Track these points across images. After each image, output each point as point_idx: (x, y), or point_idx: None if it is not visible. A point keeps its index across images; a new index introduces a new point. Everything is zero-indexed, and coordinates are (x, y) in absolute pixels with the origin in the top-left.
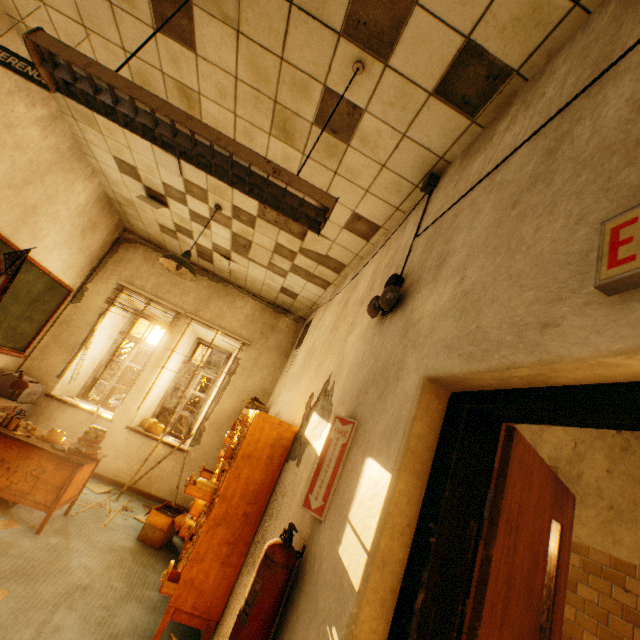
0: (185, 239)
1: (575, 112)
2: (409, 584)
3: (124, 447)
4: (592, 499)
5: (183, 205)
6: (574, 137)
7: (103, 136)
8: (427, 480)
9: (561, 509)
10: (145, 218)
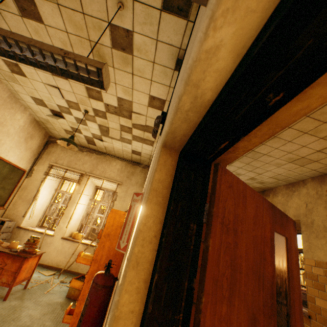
0: (78, 135)
1: None
2: (153, 274)
3: (61, 249)
4: (322, 234)
5: (70, 115)
6: None
7: (22, 86)
8: (167, 206)
9: (282, 227)
10: (57, 128)
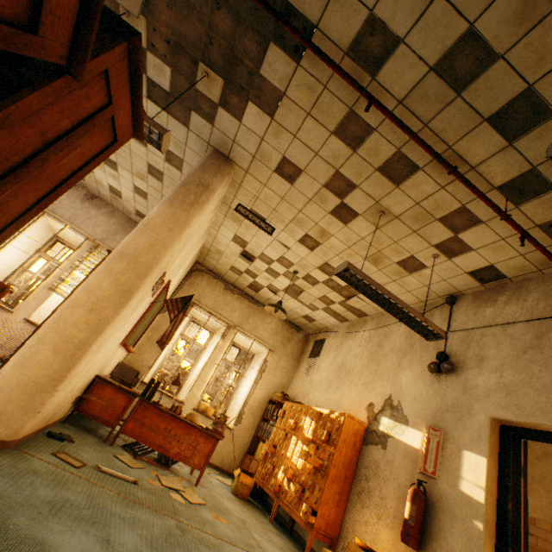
0: (247, 277)
1: (547, 325)
2: (501, 501)
3: None
4: None
5: (266, 264)
6: (549, 338)
7: (239, 226)
8: (497, 461)
9: None
10: (223, 261)
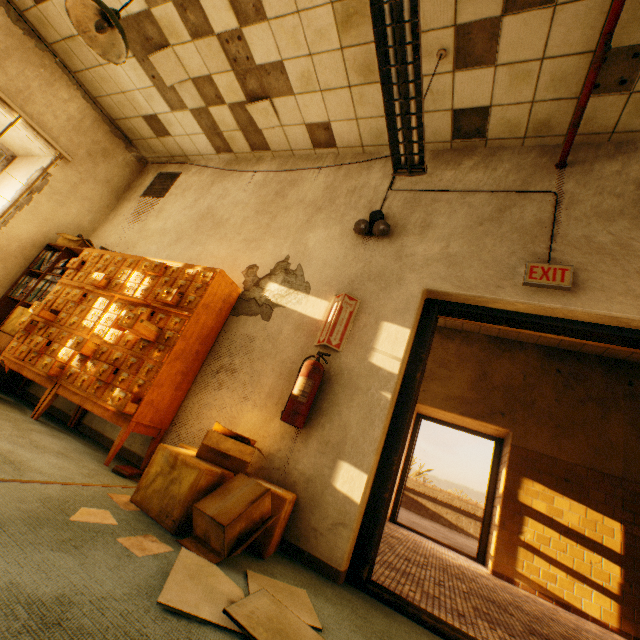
0: None
1: (513, 199)
2: (410, 372)
3: None
4: None
5: None
6: (512, 213)
7: None
8: (415, 334)
9: None
10: None
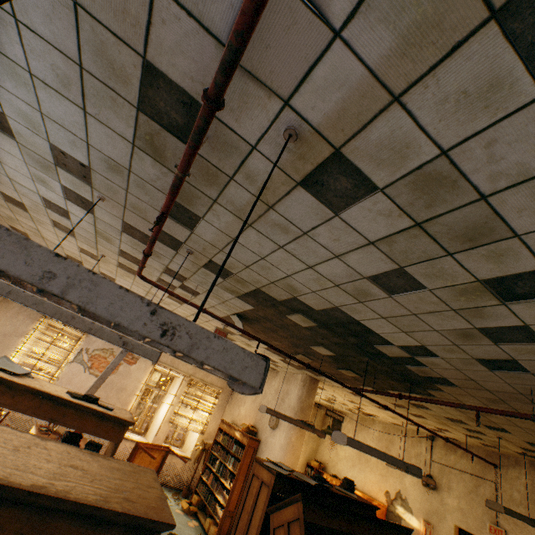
0: None
1: (479, 481)
2: None
3: None
4: None
5: None
6: (480, 489)
7: None
8: None
9: None
10: None
